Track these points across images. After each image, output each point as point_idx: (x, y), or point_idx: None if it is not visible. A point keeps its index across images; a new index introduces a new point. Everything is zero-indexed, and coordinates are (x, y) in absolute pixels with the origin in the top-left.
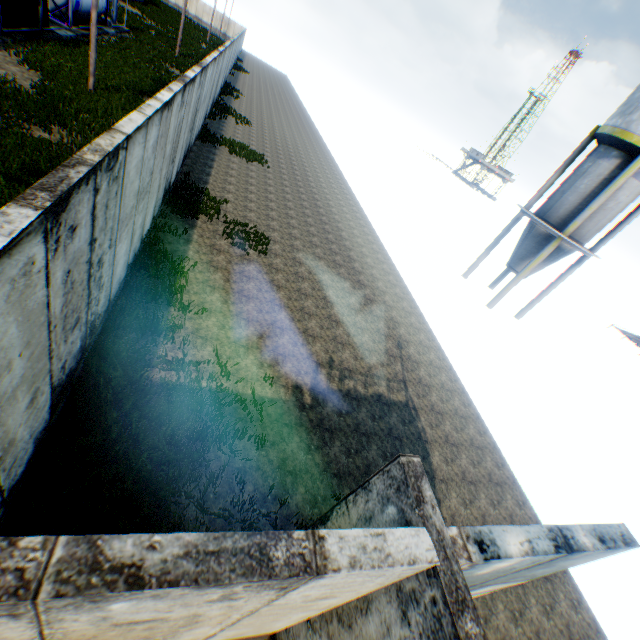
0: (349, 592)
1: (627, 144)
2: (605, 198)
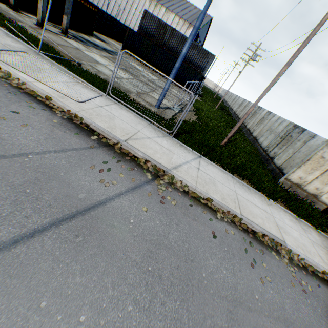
0: None
1: None
2: None
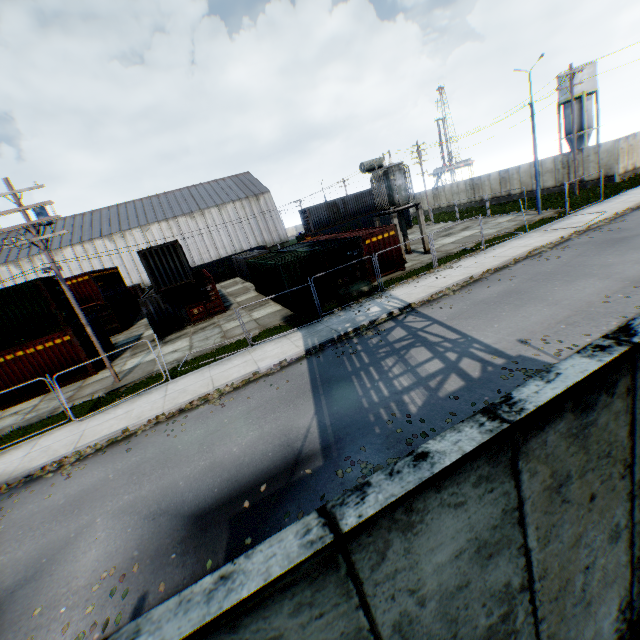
0: (639, 140)
1: (574, 99)
2: (585, 113)
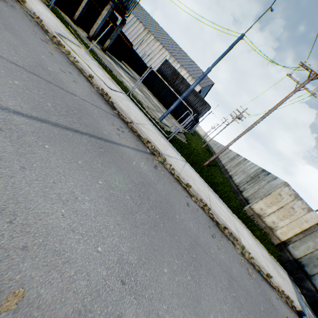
0: (308, 223)
1: None
2: None
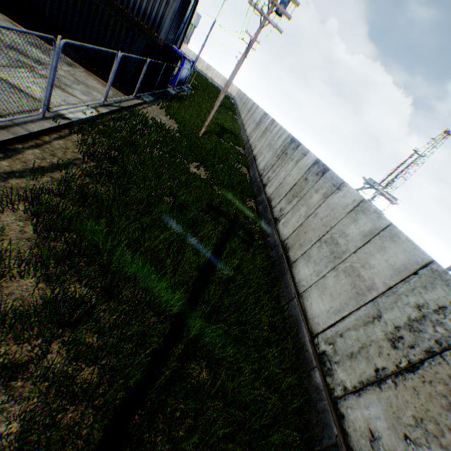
0: None
1: None
2: None
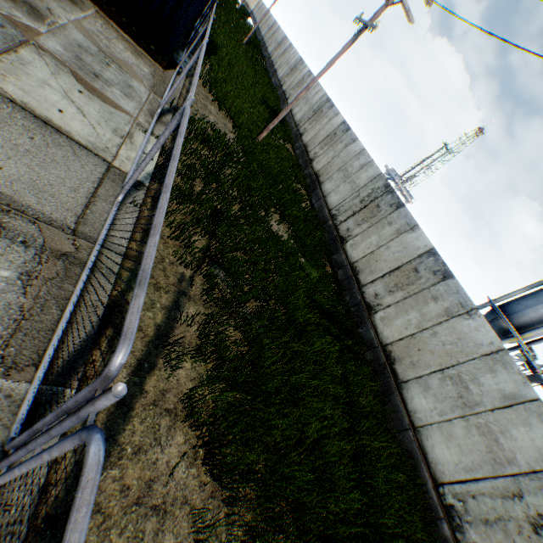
0: None
1: None
2: None
